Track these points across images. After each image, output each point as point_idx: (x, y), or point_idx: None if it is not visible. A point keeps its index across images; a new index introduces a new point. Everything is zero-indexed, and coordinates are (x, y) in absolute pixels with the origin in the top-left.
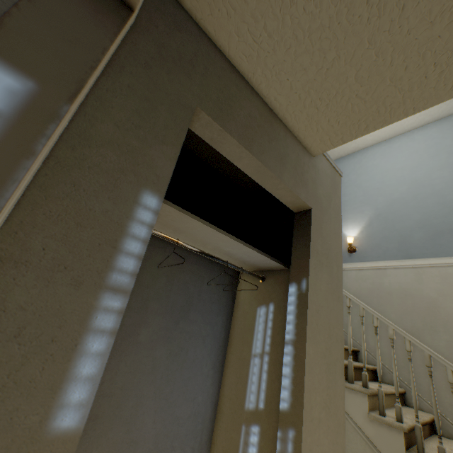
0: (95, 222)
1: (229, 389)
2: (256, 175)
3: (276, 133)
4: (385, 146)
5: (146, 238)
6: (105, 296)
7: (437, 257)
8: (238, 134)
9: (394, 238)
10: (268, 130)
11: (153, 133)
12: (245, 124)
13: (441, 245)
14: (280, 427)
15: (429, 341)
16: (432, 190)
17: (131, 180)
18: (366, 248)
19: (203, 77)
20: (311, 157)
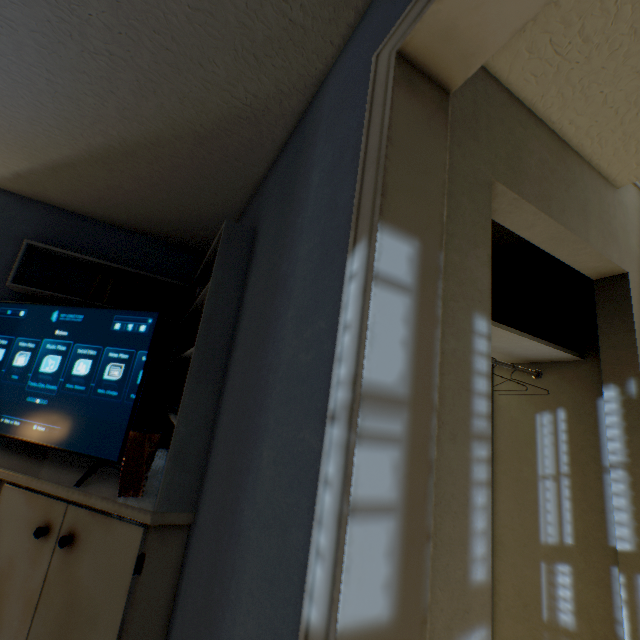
0: (449, 366)
1: (508, 518)
2: (548, 242)
3: (570, 173)
4: None
5: (487, 371)
6: (474, 445)
7: None
8: (534, 196)
9: None
10: (562, 173)
11: (464, 237)
12: (538, 178)
13: None
14: (622, 572)
15: None
16: None
17: (461, 305)
18: None
19: (487, 131)
20: (614, 190)
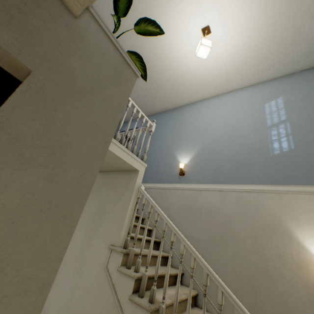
0: None
1: None
2: None
3: None
4: (217, 100)
5: None
6: None
7: (236, 184)
8: None
9: (211, 167)
10: None
11: None
12: None
13: (240, 175)
14: None
15: (221, 251)
16: (241, 133)
17: None
18: (191, 173)
19: None
20: (68, 14)
